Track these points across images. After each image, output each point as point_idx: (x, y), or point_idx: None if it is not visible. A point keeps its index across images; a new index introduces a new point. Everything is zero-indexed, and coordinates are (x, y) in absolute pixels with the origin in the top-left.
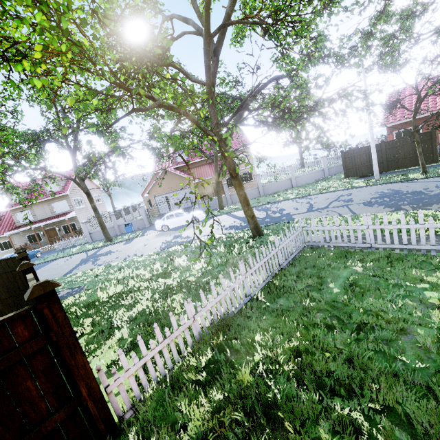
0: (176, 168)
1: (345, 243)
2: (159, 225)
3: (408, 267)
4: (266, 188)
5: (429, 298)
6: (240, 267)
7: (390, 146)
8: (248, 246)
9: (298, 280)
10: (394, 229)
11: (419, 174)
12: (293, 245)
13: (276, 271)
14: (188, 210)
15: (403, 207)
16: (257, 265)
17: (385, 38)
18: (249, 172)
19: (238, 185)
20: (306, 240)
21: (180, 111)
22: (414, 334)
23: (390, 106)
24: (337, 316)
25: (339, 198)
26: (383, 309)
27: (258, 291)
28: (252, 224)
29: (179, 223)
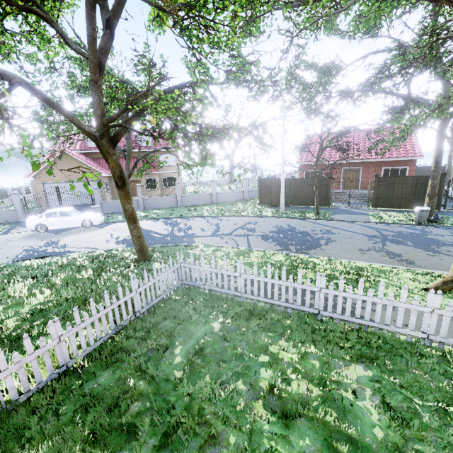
0: (85, 153)
1: (219, 288)
2: (32, 223)
3: (261, 330)
4: (185, 198)
5: (260, 381)
6: (50, 329)
7: (297, 183)
8: (122, 274)
9: (145, 338)
10: (262, 282)
11: (313, 215)
12: (164, 284)
13: (125, 322)
14: (90, 208)
15: (289, 248)
16: (89, 319)
17: (304, 84)
18: (174, 177)
19: (124, 197)
20: (183, 277)
21: (11, 80)
22: (224, 445)
23: (300, 148)
24: (156, 409)
25: (246, 225)
26: (211, 396)
27: (84, 355)
28: (138, 246)
29: (64, 225)
